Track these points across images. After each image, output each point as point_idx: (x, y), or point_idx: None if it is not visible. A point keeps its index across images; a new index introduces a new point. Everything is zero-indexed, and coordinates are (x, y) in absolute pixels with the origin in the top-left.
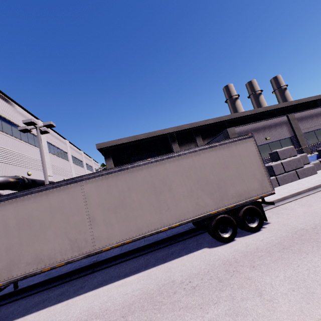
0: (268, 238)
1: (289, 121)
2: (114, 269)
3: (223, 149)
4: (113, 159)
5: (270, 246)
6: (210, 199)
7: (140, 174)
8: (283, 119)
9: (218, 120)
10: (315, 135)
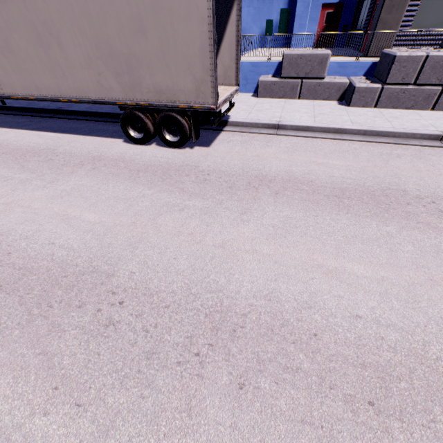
0: (159, 158)
1: None
2: (63, 123)
3: None
4: None
5: (141, 164)
6: (117, 82)
7: (12, 1)
8: None
9: None
10: None
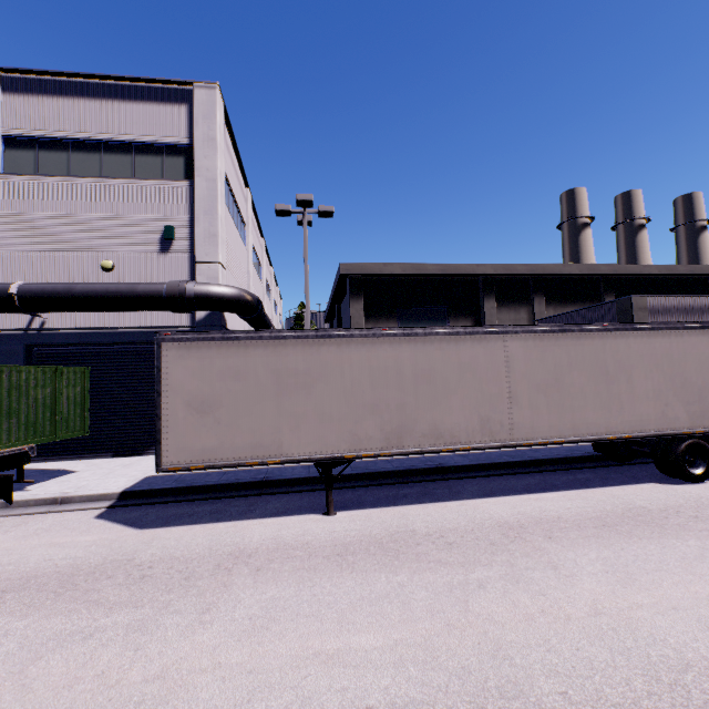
0: None
1: None
2: (488, 482)
3: None
4: (364, 302)
5: None
6: (684, 411)
7: (589, 344)
8: None
9: (590, 271)
10: None
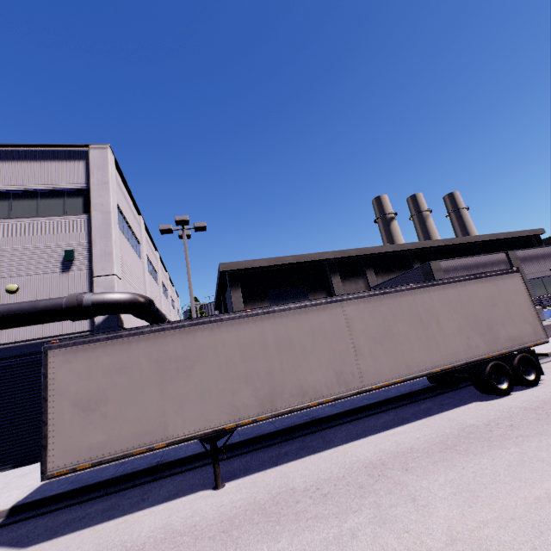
0: None
1: (509, 261)
2: (354, 426)
3: (489, 282)
4: (241, 290)
5: None
6: (481, 340)
7: (404, 301)
8: (501, 256)
9: (399, 248)
10: (542, 283)
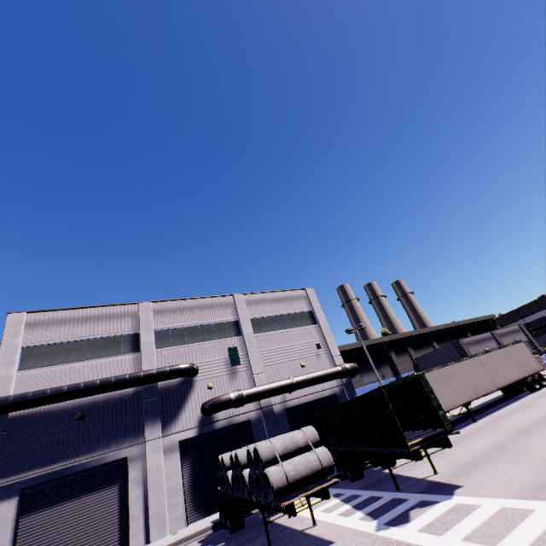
0: None
1: (493, 336)
2: (492, 409)
3: (515, 346)
4: None
5: None
6: (523, 369)
7: (494, 355)
8: (488, 334)
9: (422, 332)
10: None
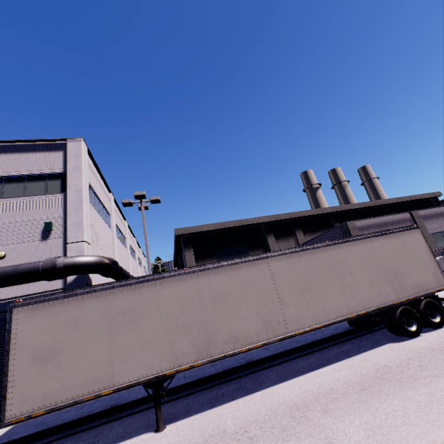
0: None
1: (413, 219)
2: (283, 367)
3: (393, 237)
4: (193, 250)
5: None
6: (390, 288)
7: (321, 256)
8: (405, 215)
9: (322, 212)
10: (443, 237)
